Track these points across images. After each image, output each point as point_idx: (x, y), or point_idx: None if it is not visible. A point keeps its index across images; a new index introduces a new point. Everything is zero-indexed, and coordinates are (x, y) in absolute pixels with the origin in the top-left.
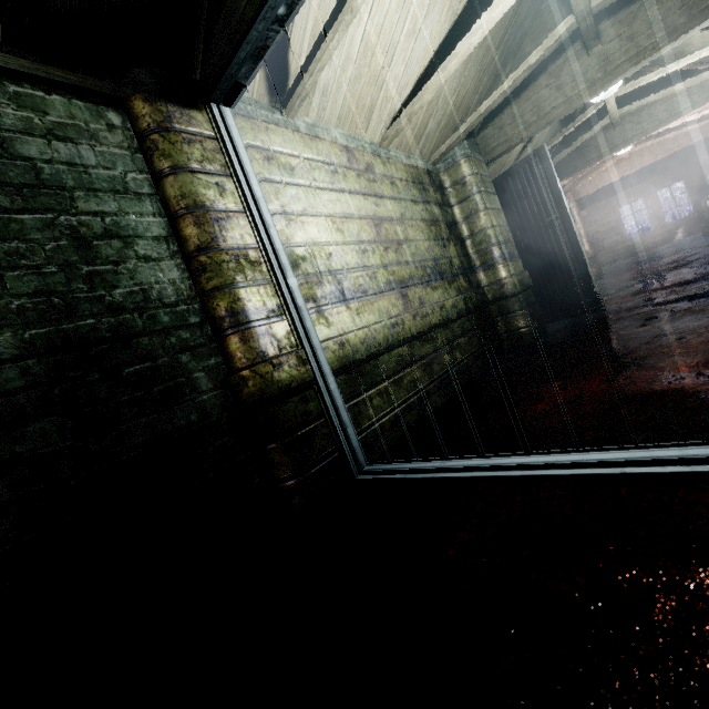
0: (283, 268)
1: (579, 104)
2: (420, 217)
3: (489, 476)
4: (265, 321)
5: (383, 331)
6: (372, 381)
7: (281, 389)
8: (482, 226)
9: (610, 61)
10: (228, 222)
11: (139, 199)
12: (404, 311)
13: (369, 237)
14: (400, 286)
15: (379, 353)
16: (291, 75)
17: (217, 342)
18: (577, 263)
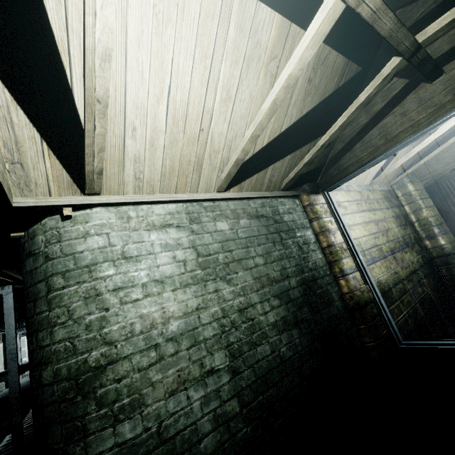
0: (357, 251)
1: None
2: (391, 216)
3: None
4: (353, 273)
5: (392, 276)
6: (392, 301)
7: (365, 302)
8: (425, 216)
9: None
10: (335, 234)
11: (307, 229)
12: (396, 266)
13: (375, 231)
14: (391, 253)
15: (392, 287)
16: None
17: (336, 281)
18: None
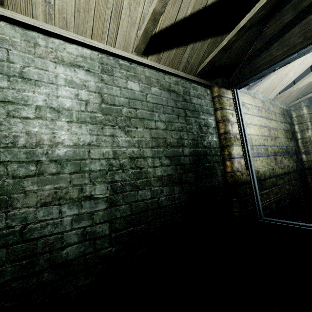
0: (247, 142)
1: None
2: (282, 128)
3: None
4: (239, 158)
5: (269, 171)
6: (264, 188)
7: (242, 182)
8: (309, 135)
9: None
10: (233, 125)
11: (211, 115)
12: (275, 165)
13: (266, 134)
14: (274, 154)
15: (267, 178)
16: None
17: (223, 162)
18: None
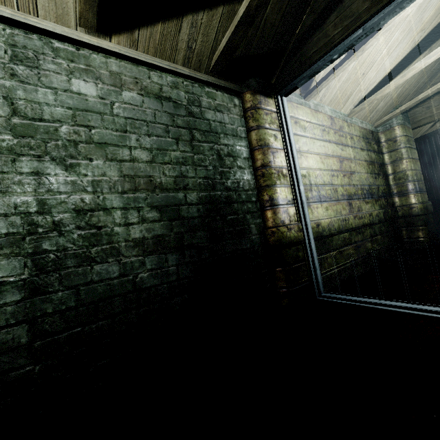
0: (298, 180)
1: None
2: (364, 159)
3: (414, 313)
4: (285, 206)
5: (338, 222)
6: (328, 249)
7: (289, 241)
8: (403, 168)
9: None
10: (276, 154)
11: (240, 139)
12: (349, 213)
13: (336, 168)
14: (348, 198)
15: (334, 234)
16: (314, 80)
17: (261, 212)
18: None
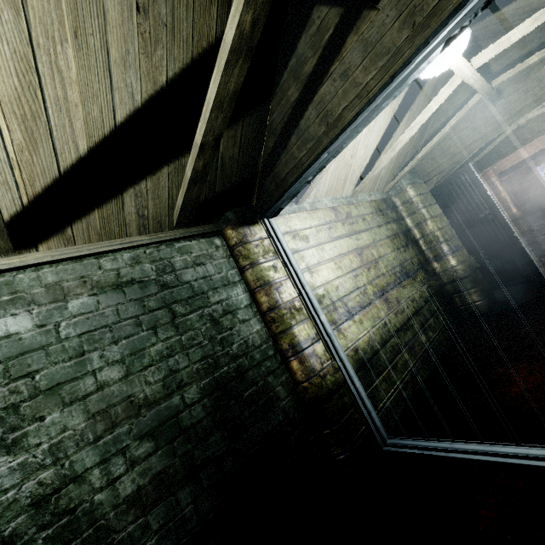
0: (316, 310)
1: (493, 137)
2: (385, 236)
3: (491, 461)
4: (311, 347)
5: (379, 332)
6: (378, 371)
7: (328, 392)
8: (430, 230)
9: (513, 107)
10: (282, 287)
11: (235, 286)
12: (388, 312)
13: (357, 265)
14: (382, 293)
15: (379, 350)
16: None
17: (285, 364)
18: (513, 244)
